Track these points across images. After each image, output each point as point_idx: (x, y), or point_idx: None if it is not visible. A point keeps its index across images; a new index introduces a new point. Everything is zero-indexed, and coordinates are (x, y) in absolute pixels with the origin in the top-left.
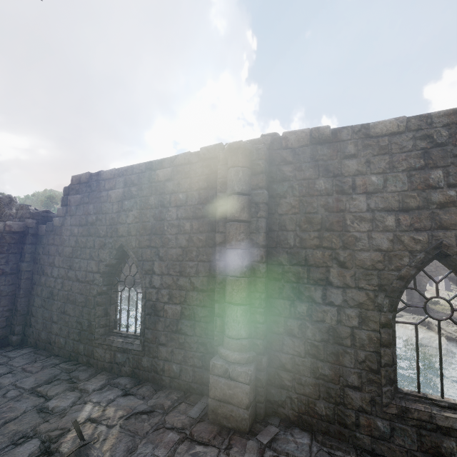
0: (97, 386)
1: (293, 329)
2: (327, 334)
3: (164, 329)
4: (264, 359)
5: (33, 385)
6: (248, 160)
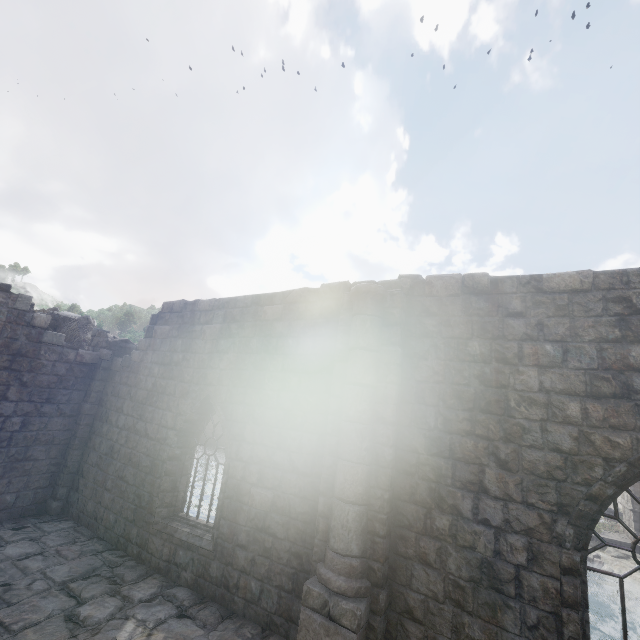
0: (145, 595)
1: (428, 554)
2: (479, 570)
3: (247, 523)
4: (382, 595)
5: (65, 577)
6: (379, 307)
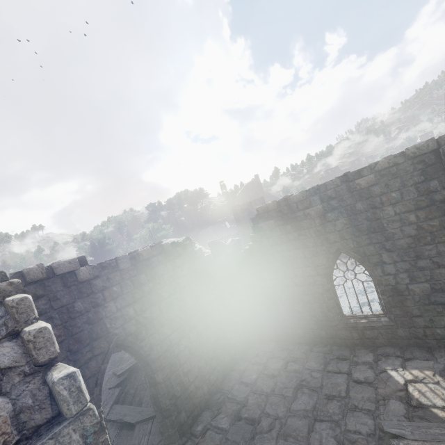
0: (372, 358)
1: None
2: None
3: (414, 304)
4: None
5: (320, 366)
6: None
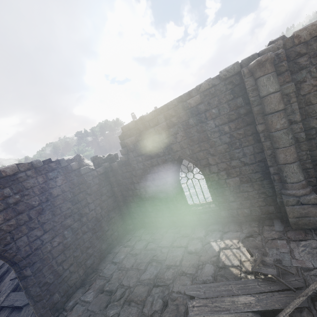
0: (203, 234)
1: None
2: None
3: (230, 193)
4: None
5: (169, 244)
6: (273, 66)
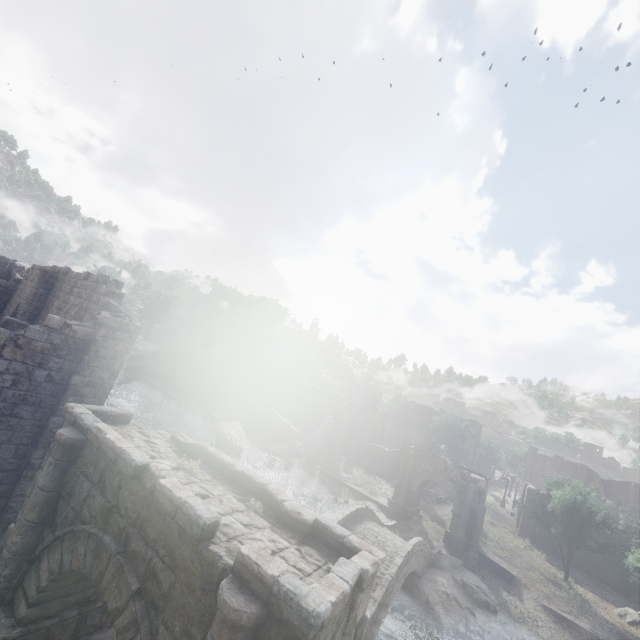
0: None
1: None
2: None
3: None
4: None
5: None
6: (44, 275)
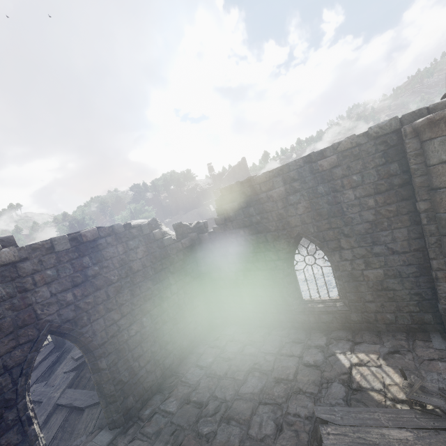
0: (324, 341)
1: None
2: None
3: (368, 290)
4: None
5: (274, 350)
6: None
